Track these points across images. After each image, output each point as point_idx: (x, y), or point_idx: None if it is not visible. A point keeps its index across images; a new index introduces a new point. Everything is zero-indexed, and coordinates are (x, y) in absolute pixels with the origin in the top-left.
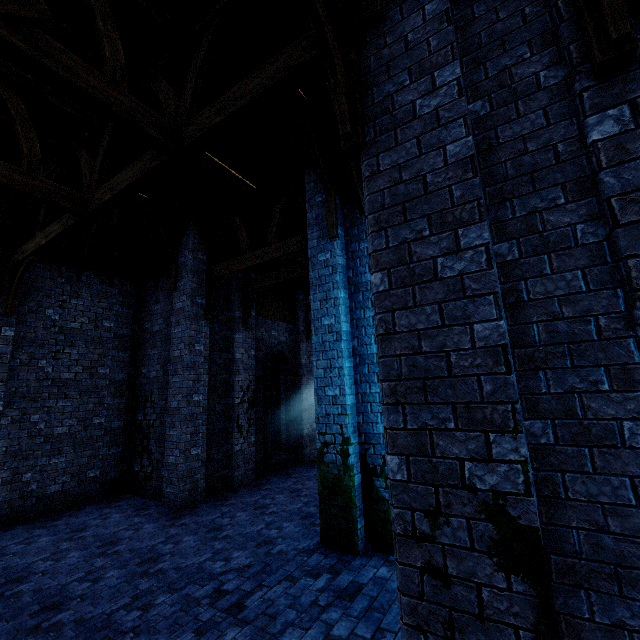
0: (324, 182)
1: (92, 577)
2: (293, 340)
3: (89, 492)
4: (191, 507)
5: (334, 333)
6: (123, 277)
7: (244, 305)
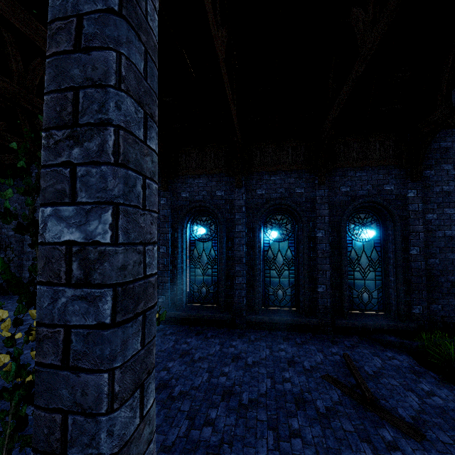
0: None
1: None
2: None
3: None
4: None
5: None
6: None
7: None
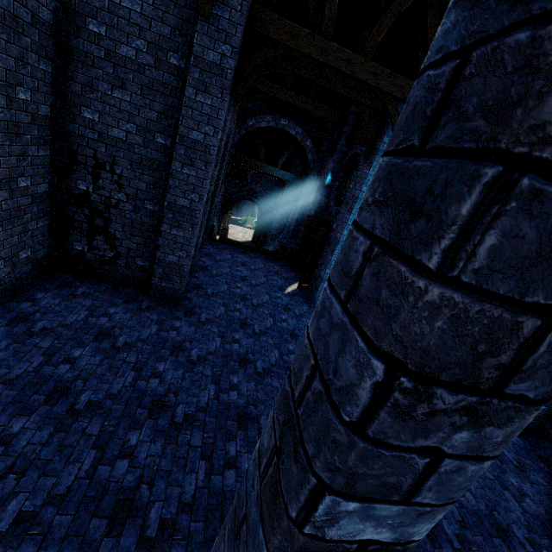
0: None
1: (226, 386)
2: None
3: (22, 276)
4: (183, 298)
5: None
6: None
7: None
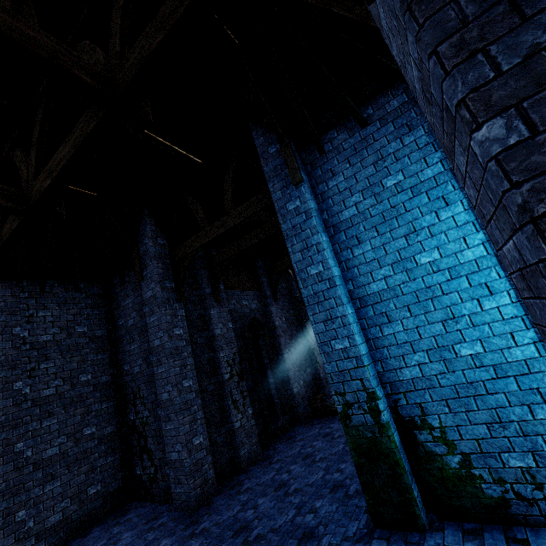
0: (276, 130)
1: None
2: (263, 305)
3: (93, 511)
4: (206, 503)
5: (325, 280)
6: (88, 280)
7: (212, 281)
